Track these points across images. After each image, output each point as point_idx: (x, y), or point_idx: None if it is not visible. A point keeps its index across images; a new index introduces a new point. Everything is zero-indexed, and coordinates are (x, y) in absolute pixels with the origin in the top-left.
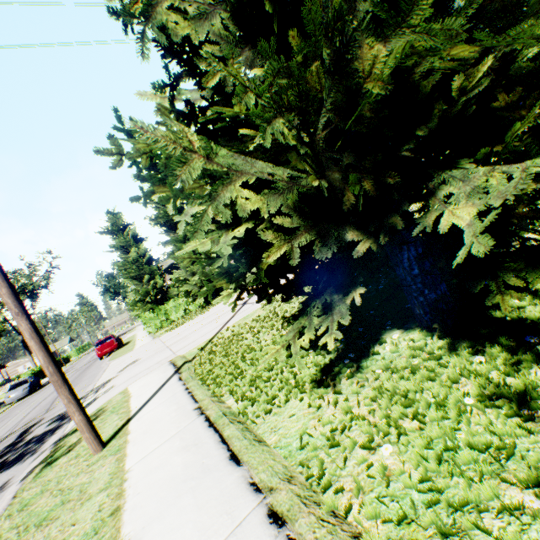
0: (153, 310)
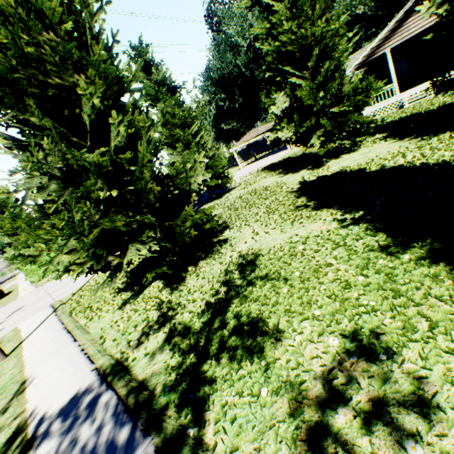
0: (34, 263)
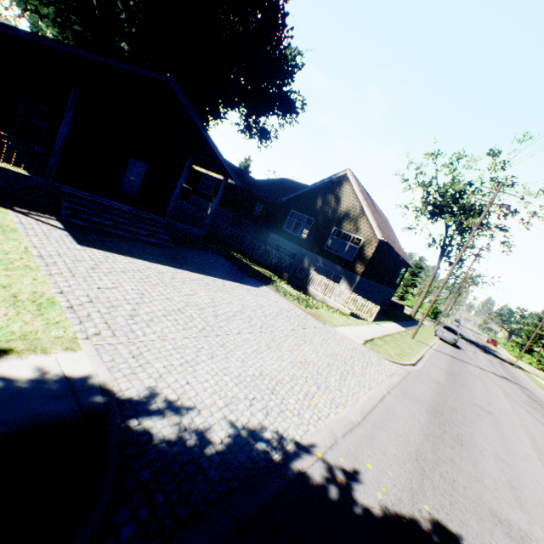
0: (519, 351)
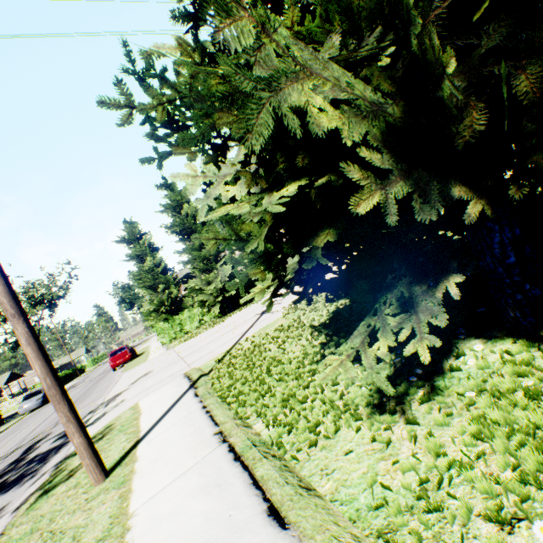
0: (167, 321)
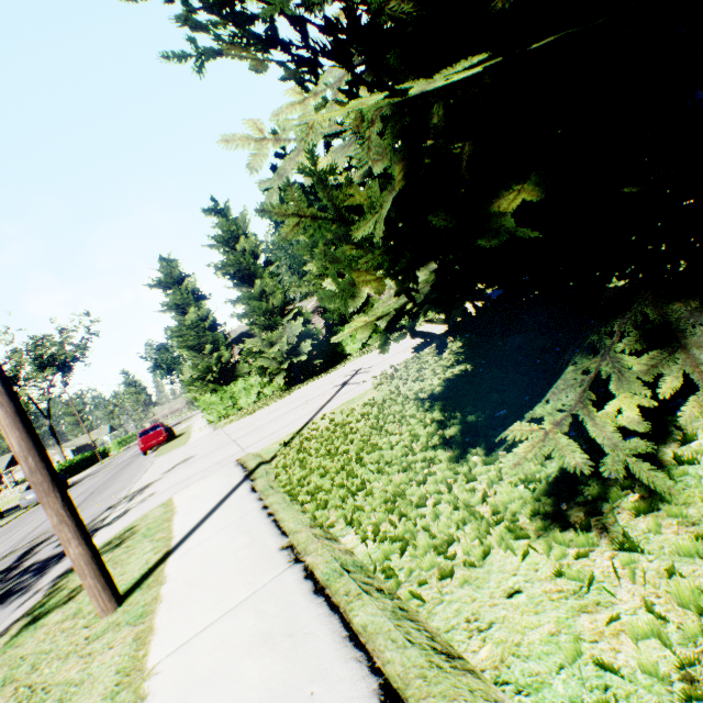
0: (215, 392)
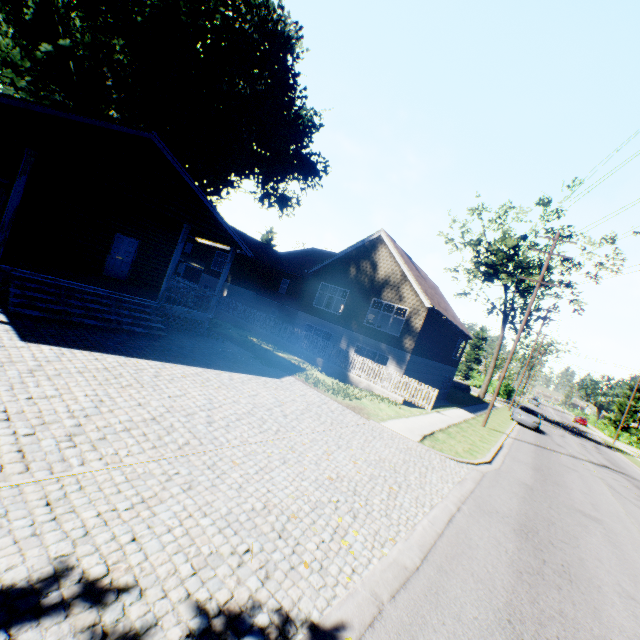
0: (614, 428)
